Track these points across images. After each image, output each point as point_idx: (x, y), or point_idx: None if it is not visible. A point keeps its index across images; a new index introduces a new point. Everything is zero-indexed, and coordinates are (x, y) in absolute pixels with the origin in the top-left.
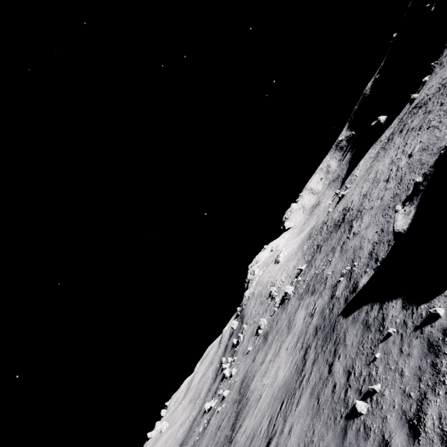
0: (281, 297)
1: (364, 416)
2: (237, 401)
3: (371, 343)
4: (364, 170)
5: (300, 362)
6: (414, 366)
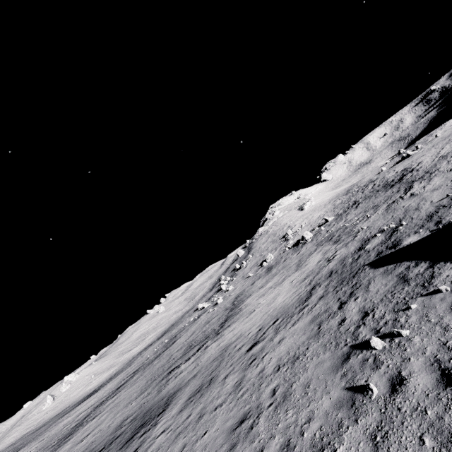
0: (296, 241)
1: (377, 351)
2: (229, 308)
3: (405, 295)
4: None
5: (304, 295)
6: None
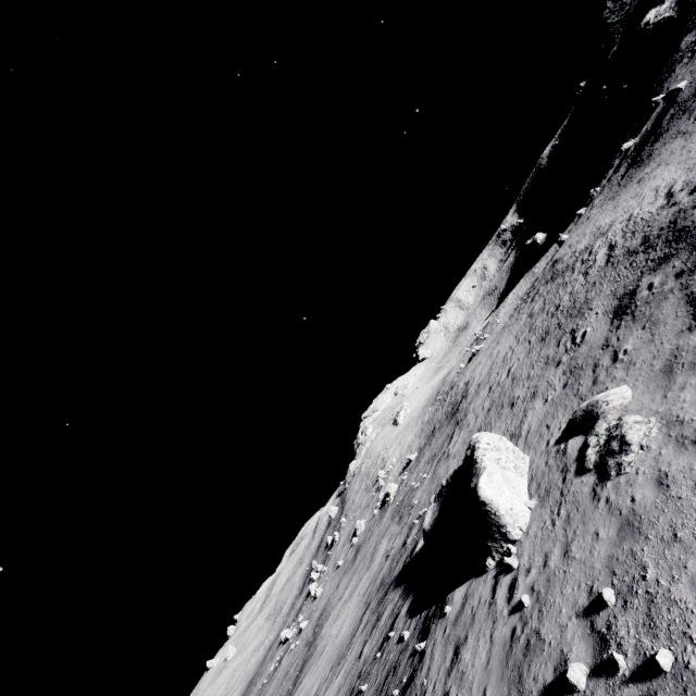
0: (384, 496)
1: None
2: (308, 643)
3: (384, 638)
4: (502, 325)
5: (358, 623)
6: (381, 678)
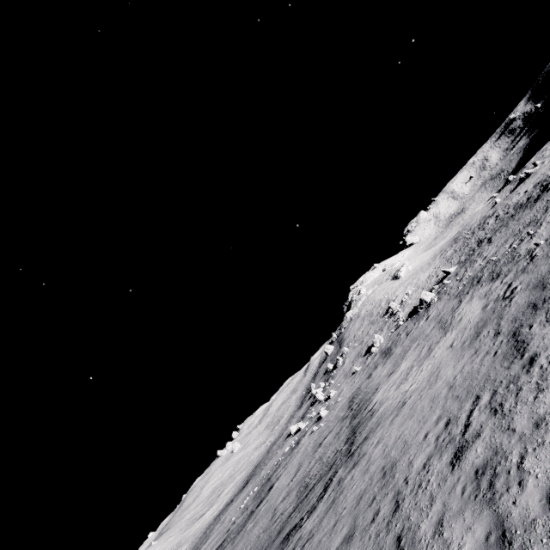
0: (412, 308)
1: None
2: (347, 417)
3: None
4: None
5: (505, 348)
6: None
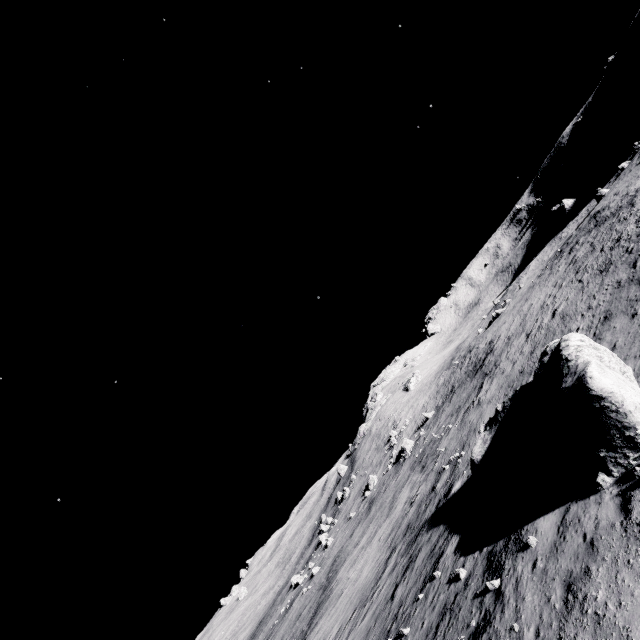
0: (398, 452)
1: None
2: (322, 587)
3: (424, 578)
4: (528, 286)
5: (382, 566)
6: (430, 621)
